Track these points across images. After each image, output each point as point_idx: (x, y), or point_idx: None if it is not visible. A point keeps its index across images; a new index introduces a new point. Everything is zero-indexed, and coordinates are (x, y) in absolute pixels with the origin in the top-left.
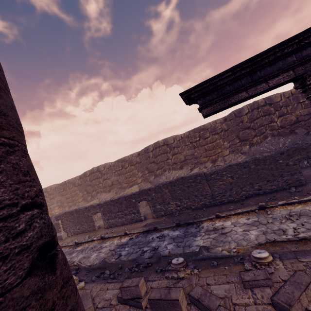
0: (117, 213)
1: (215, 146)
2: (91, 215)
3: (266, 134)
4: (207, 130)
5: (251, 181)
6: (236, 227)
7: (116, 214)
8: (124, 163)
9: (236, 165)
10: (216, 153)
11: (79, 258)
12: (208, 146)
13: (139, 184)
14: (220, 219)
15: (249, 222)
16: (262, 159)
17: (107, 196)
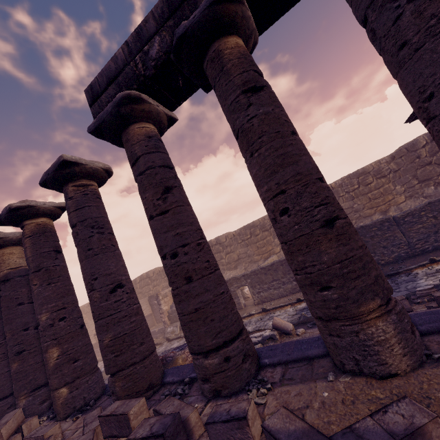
0: (272, 283)
1: (383, 193)
2: (234, 290)
3: None
4: (369, 174)
5: None
6: None
7: (270, 284)
8: (254, 229)
9: (439, 201)
10: (387, 202)
11: (251, 329)
12: (373, 194)
13: (277, 254)
14: (437, 264)
15: None
16: None
17: (234, 274)
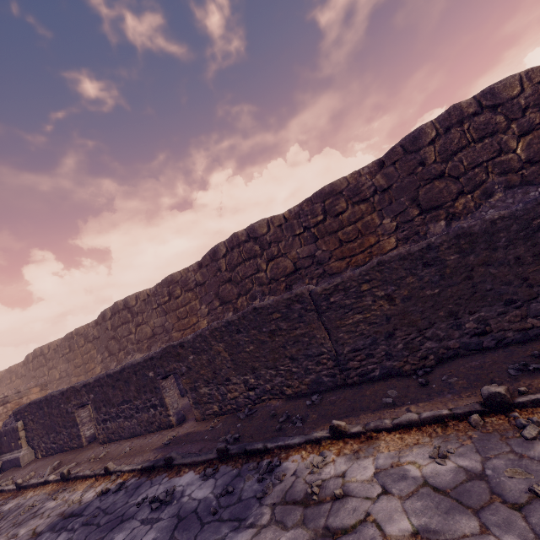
0: (121, 406)
1: (362, 232)
2: (72, 411)
3: (488, 187)
4: (341, 194)
5: (451, 305)
6: (388, 501)
7: (120, 409)
8: (173, 287)
9: (400, 260)
10: (366, 248)
11: None
12: (346, 233)
13: None
14: (343, 446)
15: (442, 479)
16: (482, 232)
17: None
